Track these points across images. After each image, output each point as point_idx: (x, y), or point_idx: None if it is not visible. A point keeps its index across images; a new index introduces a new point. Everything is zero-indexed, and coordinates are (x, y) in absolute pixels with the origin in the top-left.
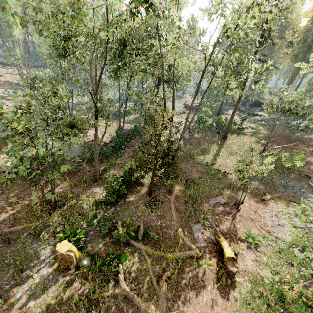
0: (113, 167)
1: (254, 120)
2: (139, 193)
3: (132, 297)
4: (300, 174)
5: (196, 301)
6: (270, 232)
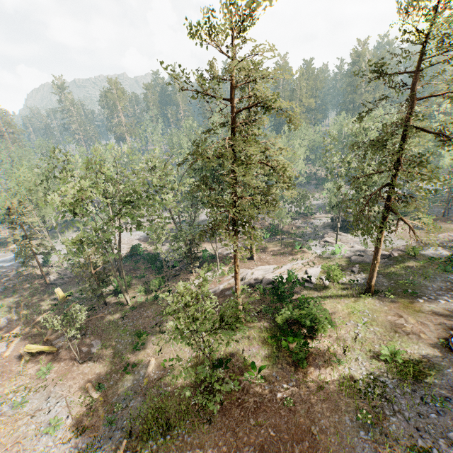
0: (140, 278)
1: (388, 352)
2: (108, 300)
3: (35, 321)
4: (132, 451)
5: (23, 344)
6: (46, 387)
